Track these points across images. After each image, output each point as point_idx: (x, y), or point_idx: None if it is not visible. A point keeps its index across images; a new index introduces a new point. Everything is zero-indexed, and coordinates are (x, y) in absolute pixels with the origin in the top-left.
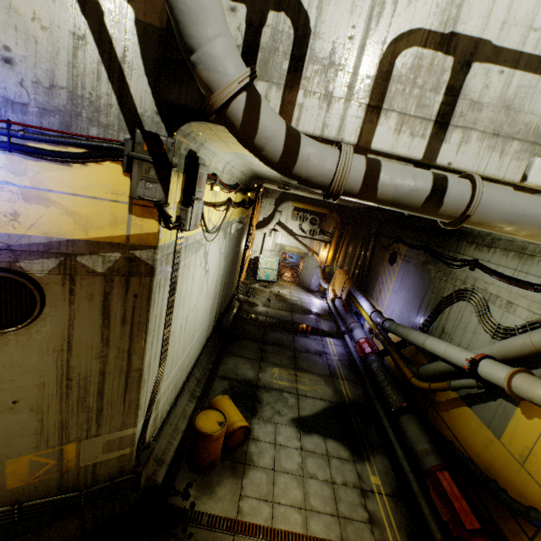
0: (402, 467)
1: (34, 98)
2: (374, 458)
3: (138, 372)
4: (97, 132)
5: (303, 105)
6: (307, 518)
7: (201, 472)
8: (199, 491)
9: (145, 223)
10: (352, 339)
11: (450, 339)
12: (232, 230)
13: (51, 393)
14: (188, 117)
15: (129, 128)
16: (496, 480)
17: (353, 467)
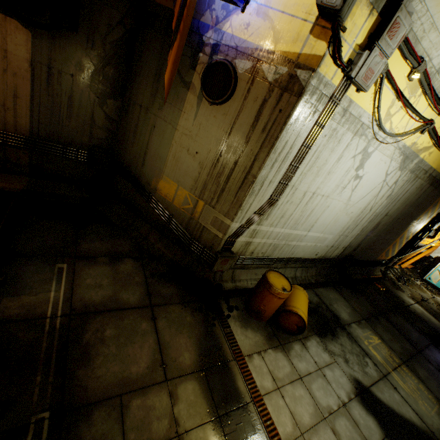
0: None
1: None
2: None
3: (252, 178)
4: None
5: None
6: (296, 439)
7: (248, 311)
8: (238, 316)
9: (317, 45)
10: None
11: None
12: (416, 172)
13: (210, 159)
14: None
15: None
16: None
17: None
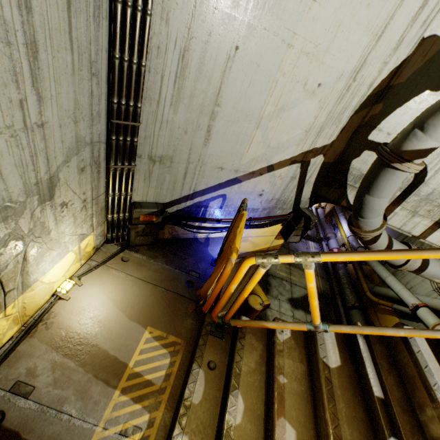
0: None
1: (262, 205)
2: None
3: None
4: (279, 212)
5: (397, 213)
6: None
7: None
8: None
9: (278, 241)
10: (326, 244)
11: (402, 276)
12: None
13: None
14: (324, 200)
15: (293, 207)
16: None
17: None
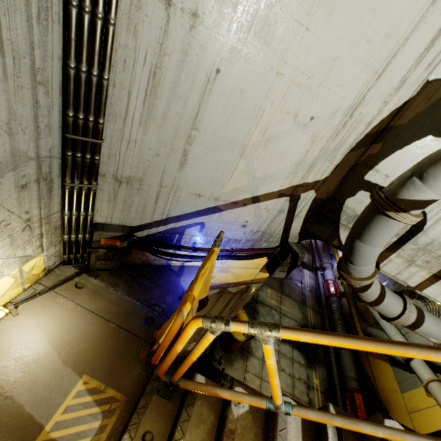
0: (334, 379)
1: (246, 237)
2: (318, 368)
3: None
4: (265, 244)
5: (392, 260)
6: None
7: (227, 352)
8: (225, 362)
9: (263, 274)
10: (322, 274)
11: None
12: None
13: None
14: (314, 237)
15: (281, 240)
16: (388, 410)
17: (306, 370)
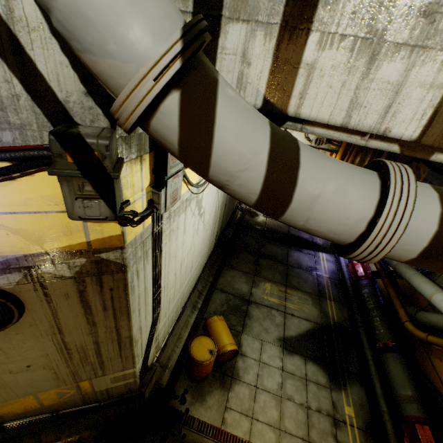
0: (379, 404)
1: None
2: (350, 388)
3: (128, 338)
4: (12, 136)
5: (314, 65)
6: (280, 438)
7: (196, 382)
8: (193, 398)
9: (105, 227)
10: None
11: None
12: None
13: (56, 358)
14: None
15: (53, 122)
16: None
17: (329, 394)
